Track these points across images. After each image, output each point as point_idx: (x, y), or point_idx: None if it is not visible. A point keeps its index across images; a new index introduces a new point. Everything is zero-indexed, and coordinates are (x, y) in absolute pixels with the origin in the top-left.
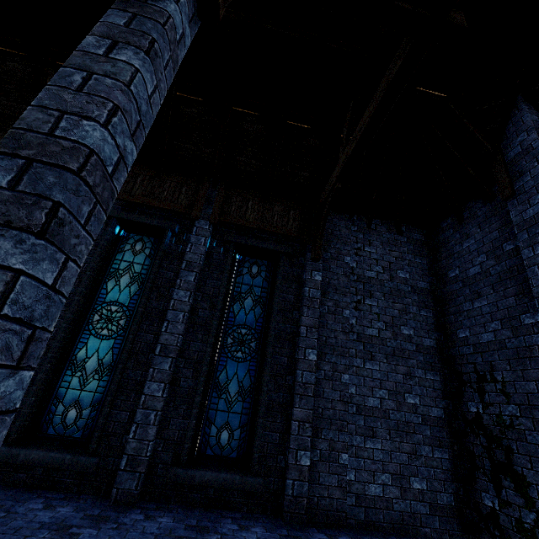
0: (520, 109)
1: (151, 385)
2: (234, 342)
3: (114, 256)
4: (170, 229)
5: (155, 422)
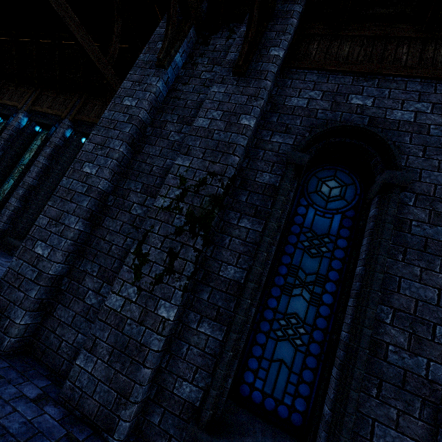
0: None
1: (12, 199)
2: None
3: (33, 142)
4: (54, 126)
5: (7, 215)
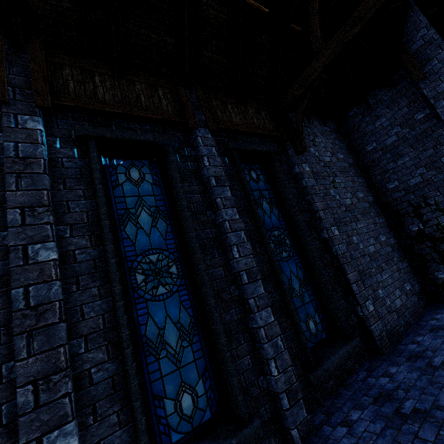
0: (415, 11)
1: (261, 315)
2: (275, 245)
3: (112, 193)
4: (170, 144)
5: (284, 346)
